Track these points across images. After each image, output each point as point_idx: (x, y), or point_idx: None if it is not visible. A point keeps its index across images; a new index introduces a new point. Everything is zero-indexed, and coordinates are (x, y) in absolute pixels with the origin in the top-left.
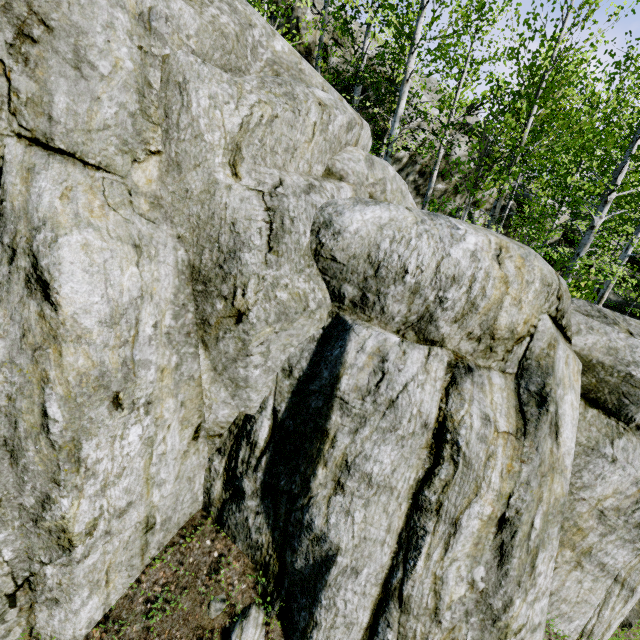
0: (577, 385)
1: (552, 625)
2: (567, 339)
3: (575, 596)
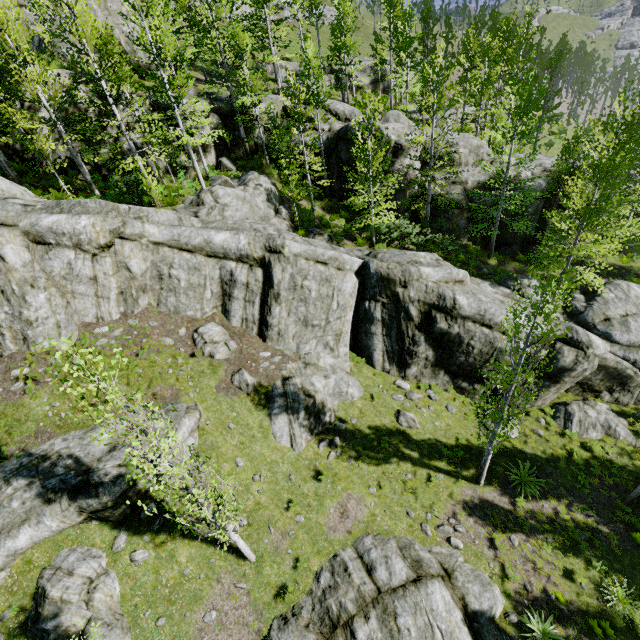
0: (15, 241)
1: (84, 320)
2: (11, 226)
3: (82, 308)
